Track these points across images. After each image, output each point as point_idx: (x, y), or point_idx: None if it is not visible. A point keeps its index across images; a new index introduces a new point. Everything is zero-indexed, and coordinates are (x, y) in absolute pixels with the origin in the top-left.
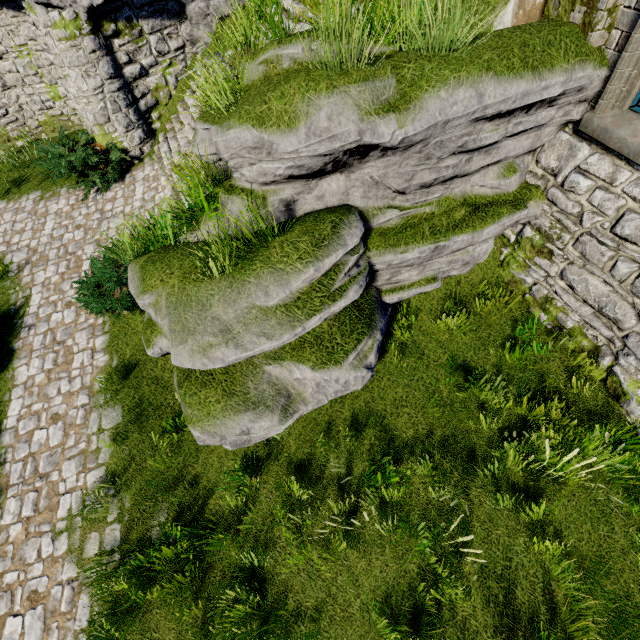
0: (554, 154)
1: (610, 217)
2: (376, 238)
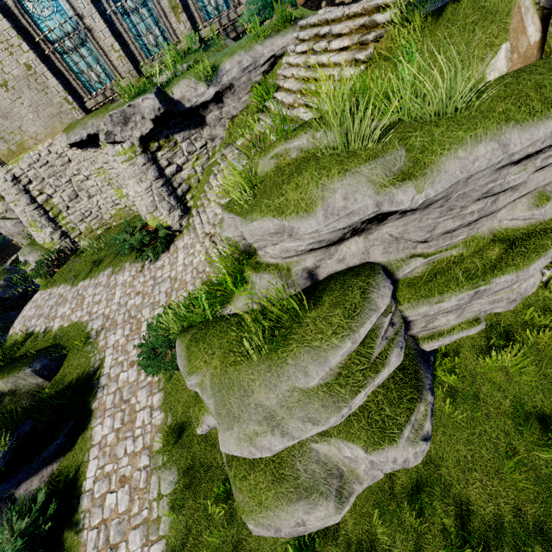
0: None
1: None
2: (404, 290)
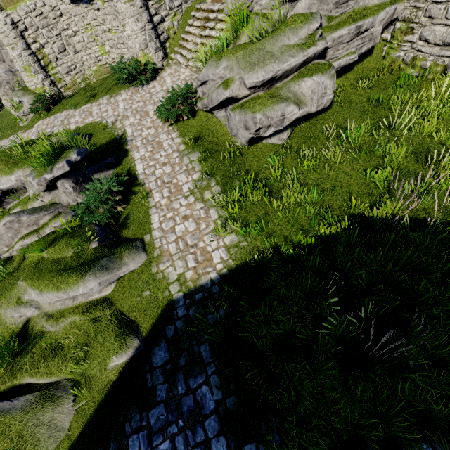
0: None
1: None
2: (326, 29)
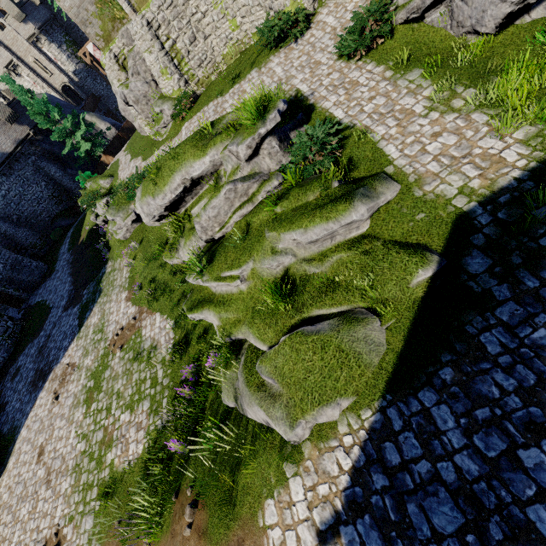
0: None
1: None
2: None
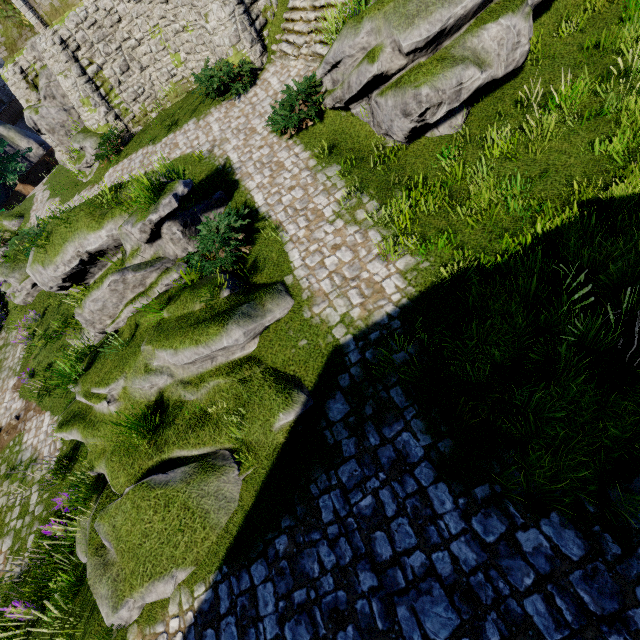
0: None
1: None
2: None
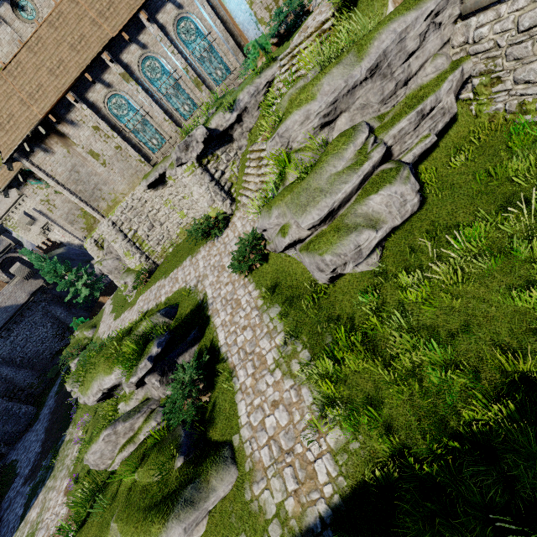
0: (459, 36)
1: (511, 28)
2: (379, 130)
